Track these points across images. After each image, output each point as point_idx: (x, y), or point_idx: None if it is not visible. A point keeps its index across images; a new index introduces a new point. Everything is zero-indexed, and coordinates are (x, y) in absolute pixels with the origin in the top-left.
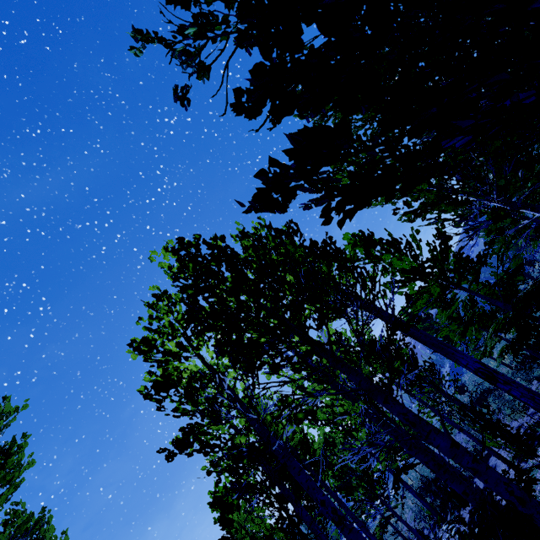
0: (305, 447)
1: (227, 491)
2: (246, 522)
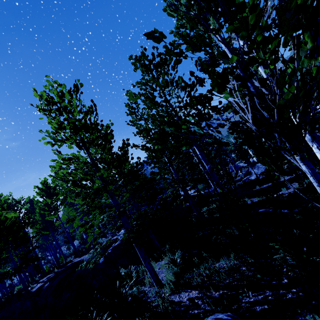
0: None
1: None
2: None
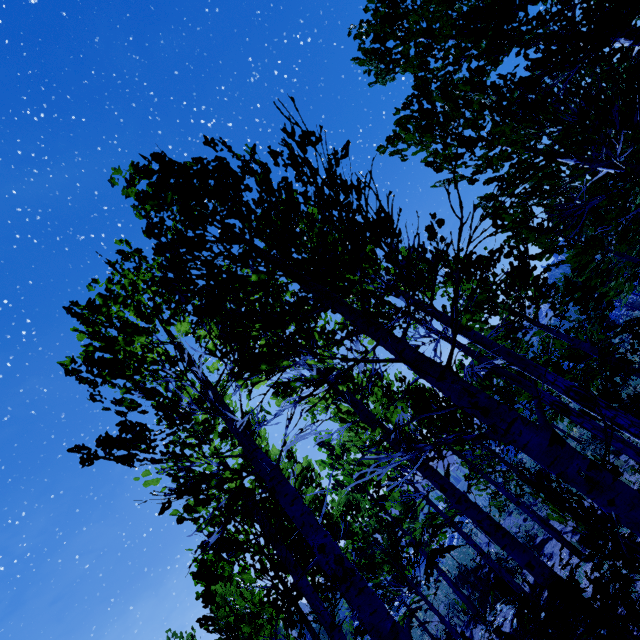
0: (320, 507)
1: (202, 546)
2: (233, 597)
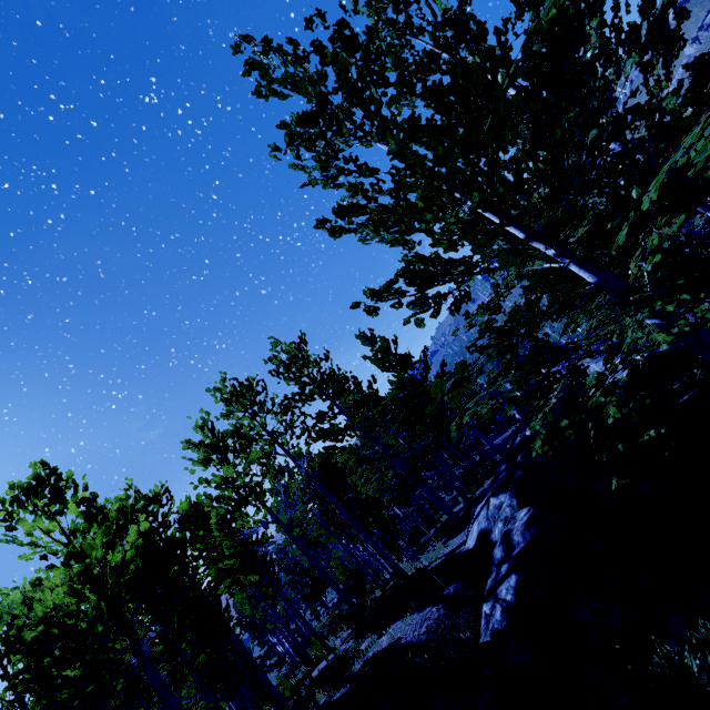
0: None
1: None
2: None
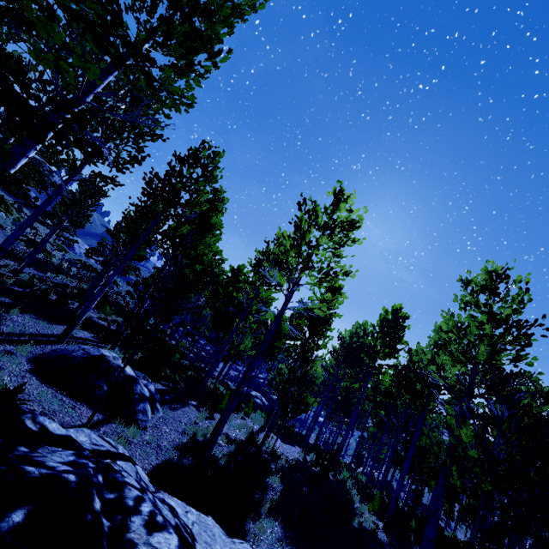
0: None
1: None
2: None
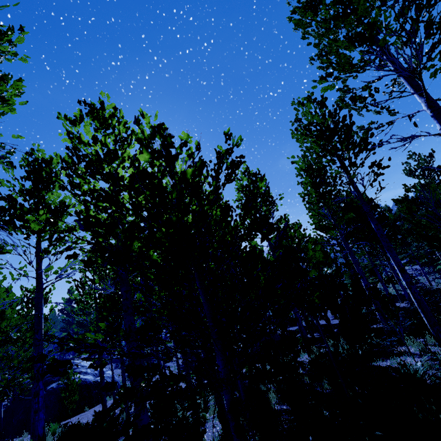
0: None
1: None
2: None
